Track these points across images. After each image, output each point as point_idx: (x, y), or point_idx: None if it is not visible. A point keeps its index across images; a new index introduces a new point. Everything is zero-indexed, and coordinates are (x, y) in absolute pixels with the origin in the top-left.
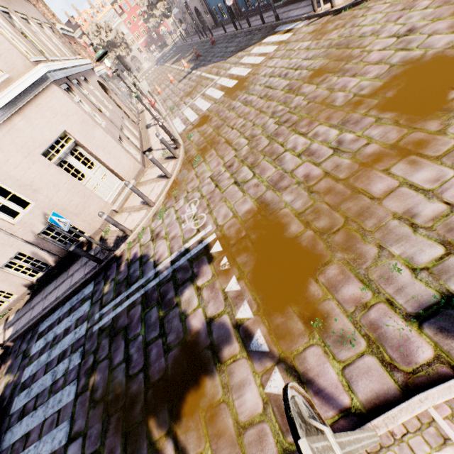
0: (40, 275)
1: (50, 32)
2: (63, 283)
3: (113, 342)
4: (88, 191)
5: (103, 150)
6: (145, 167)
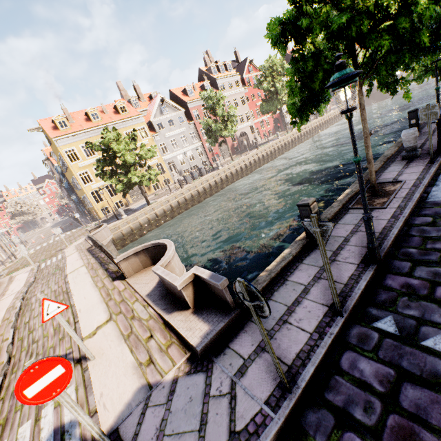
0: None
1: None
2: None
3: None
4: None
5: None
6: None
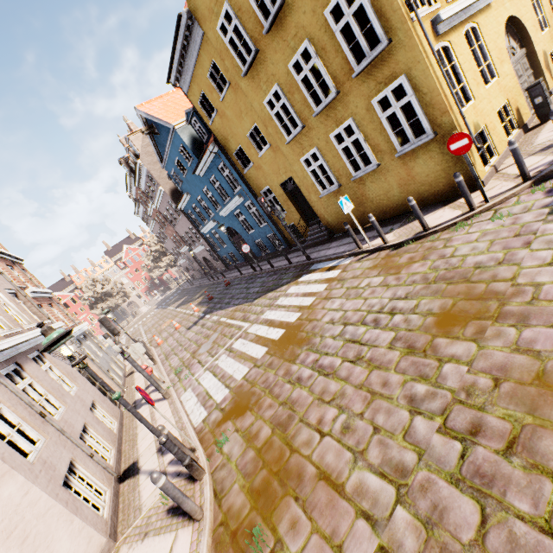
0: None
1: (7, 299)
2: None
3: None
4: None
5: (4, 539)
6: (115, 537)
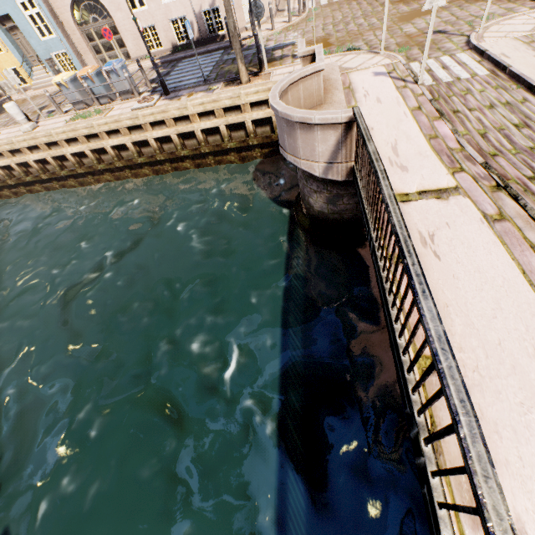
0: (184, 43)
1: None
2: (201, 49)
3: (235, 60)
4: (240, 3)
5: None
6: (275, 17)
